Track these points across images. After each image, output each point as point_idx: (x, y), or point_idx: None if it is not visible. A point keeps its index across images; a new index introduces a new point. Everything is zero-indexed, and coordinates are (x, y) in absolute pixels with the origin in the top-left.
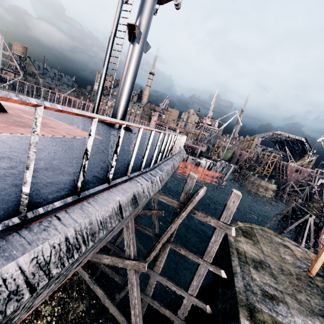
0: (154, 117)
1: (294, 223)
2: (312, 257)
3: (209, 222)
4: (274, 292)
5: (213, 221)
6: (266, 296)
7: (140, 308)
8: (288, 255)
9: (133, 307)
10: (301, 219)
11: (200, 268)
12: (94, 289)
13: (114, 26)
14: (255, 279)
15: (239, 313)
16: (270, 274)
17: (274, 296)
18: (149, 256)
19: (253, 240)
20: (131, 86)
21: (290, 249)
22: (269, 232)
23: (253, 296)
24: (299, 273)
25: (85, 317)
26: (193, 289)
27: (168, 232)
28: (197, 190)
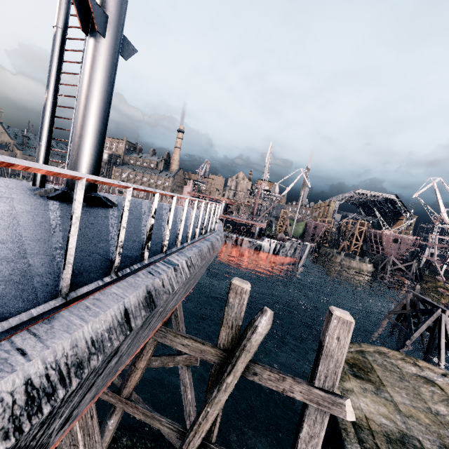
0: (186, 188)
1: (420, 326)
2: None
3: (291, 392)
4: None
5: (300, 389)
6: None
7: None
8: (440, 402)
9: None
10: (430, 318)
11: None
12: None
13: (60, 15)
14: None
15: None
16: None
17: None
18: None
19: (372, 381)
20: (100, 119)
21: (438, 385)
22: (391, 354)
23: None
24: None
25: None
26: None
27: (202, 425)
28: (252, 320)
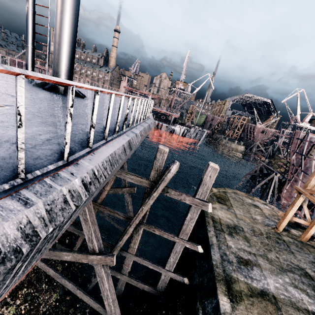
0: (123, 83)
1: (261, 182)
2: (277, 213)
3: (184, 200)
4: (248, 256)
5: (189, 199)
6: (241, 263)
7: (114, 296)
8: (258, 215)
9: (106, 298)
10: (268, 178)
11: (176, 245)
12: (62, 283)
13: None
14: (231, 246)
15: (217, 289)
16: (243, 238)
17: (248, 261)
18: (121, 240)
19: (227, 205)
20: (72, 31)
21: (260, 208)
22: (240, 194)
23: (229, 266)
24: (268, 231)
25: (60, 305)
26: (170, 265)
27: (140, 214)
28: (168, 167)
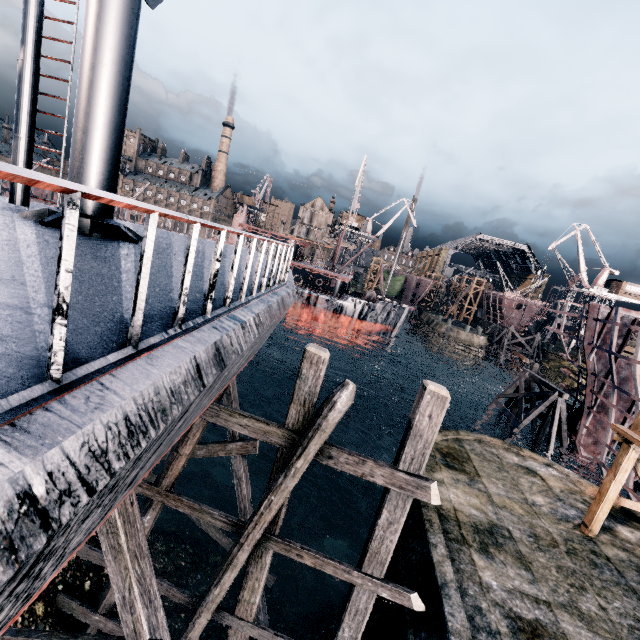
0: (238, 217)
1: (532, 412)
2: (579, 485)
3: (371, 476)
4: (535, 611)
5: (382, 472)
6: (520, 633)
7: None
8: (538, 493)
9: None
10: (544, 403)
11: (356, 594)
12: None
13: None
14: (489, 584)
15: None
16: (515, 559)
17: (536, 625)
18: (218, 585)
19: (467, 471)
20: (115, 106)
21: (539, 476)
22: (493, 443)
23: None
24: (569, 536)
25: None
26: None
27: (264, 515)
28: (330, 396)
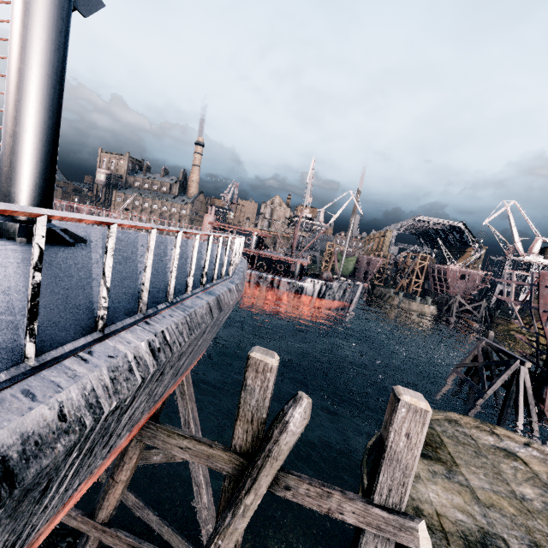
0: (207, 216)
1: (495, 382)
2: None
3: (340, 513)
4: None
5: (353, 508)
6: None
7: None
8: (525, 482)
9: None
10: (506, 372)
11: None
12: None
13: None
14: None
15: None
16: None
17: None
18: None
19: (443, 460)
20: (44, 108)
21: (520, 459)
22: (463, 422)
23: None
24: None
25: None
26: None
27: None
28: (281, 413)
